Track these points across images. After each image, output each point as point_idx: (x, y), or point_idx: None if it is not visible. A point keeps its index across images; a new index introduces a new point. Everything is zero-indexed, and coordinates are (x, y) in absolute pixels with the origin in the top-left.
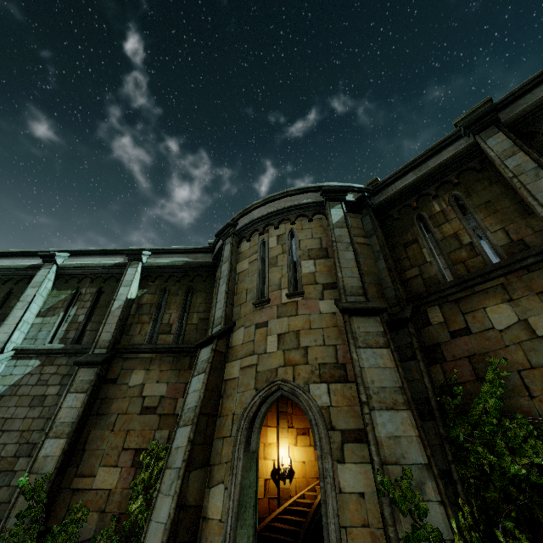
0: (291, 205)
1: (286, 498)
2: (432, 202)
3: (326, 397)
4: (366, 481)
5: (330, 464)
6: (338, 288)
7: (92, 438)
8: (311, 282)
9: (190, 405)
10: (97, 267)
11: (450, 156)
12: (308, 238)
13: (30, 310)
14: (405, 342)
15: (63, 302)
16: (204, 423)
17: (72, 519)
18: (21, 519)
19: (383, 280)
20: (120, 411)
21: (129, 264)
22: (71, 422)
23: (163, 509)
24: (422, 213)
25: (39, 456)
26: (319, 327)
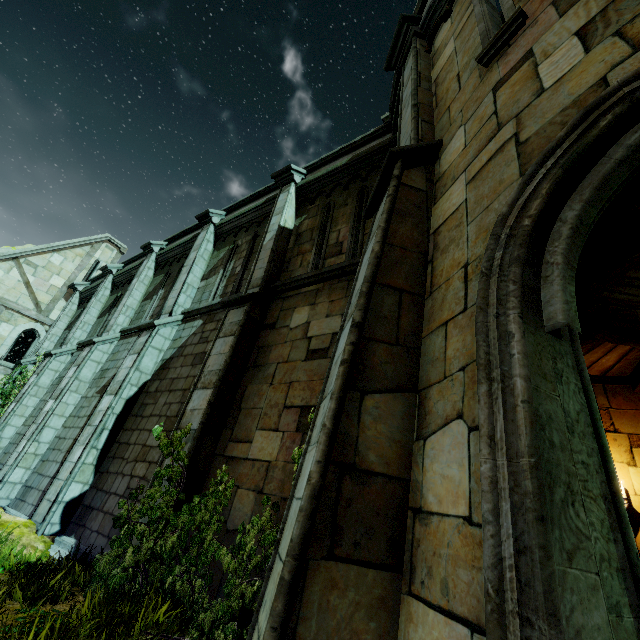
0: None
1: None
2: None
3: None
4: None
5: None
6: None
7: (249, 394)
8: None
9: (358, 286)
10: (249, 212)
11: None
12: None
13: (193, 272)
14: None
15: (222, 260)
16: (391, 304)
17: (212, 491)
18: (160, 480)
19: None
20: (279, 360)
21: (280, 190)
22: (219, 369)
23: (306, 471)
24: None
25: (187, 410)
26: None
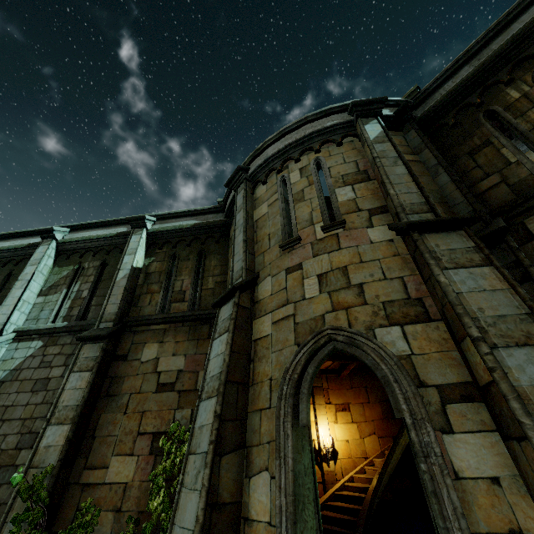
0: (313, 131)
1: (332, 482)
2: (505, 90)
3: (402, 343)
4: (498, 459)
5: (432, 436)
6: (392, 209)
7: (103, 423)
8: (352, 209)
9: (213, 373)
10: (98, 239)
11: (528, 22)
12: (339, 164)
13: (30, 288)
14: (505, 262)
15: (65, 279)
16: (233, 394)
17: (79, 523)
18: (18, 525)
19: (448, 197)
20: (132, 391)
21: (132, 231)
22: (76, 405)
23: (188, 509)
24: (493, 107)
25: (40, 447)
26: (373, 259)
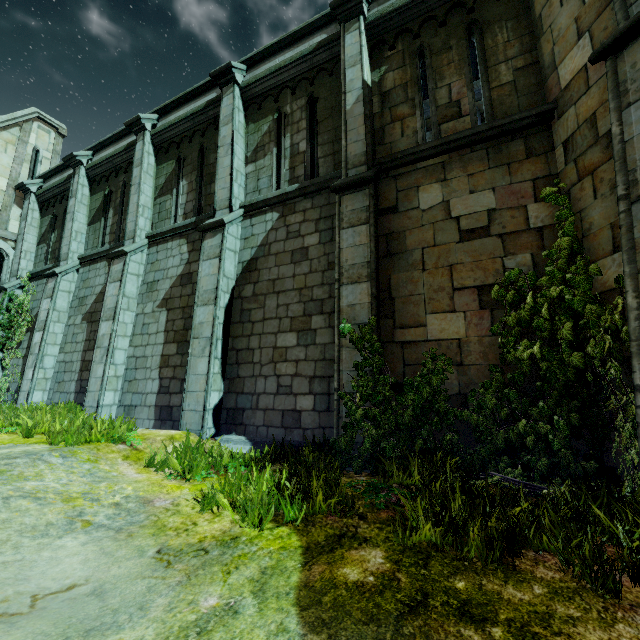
0: None
1: None
2: None
3: None
4: None
5: None
6: None
7: (397, 283)
8: None
9: None
10: (292, 64)
11: None
12: None
13: (236, 154)
14: None
15: (268, 135)
16: None
17: (431, 370)
18: (361, 371)
19: None
20: (423, 245)
21: (342, 29)
22: (365, 262)
23: None
24: None
25: (342, 307)
26: None
